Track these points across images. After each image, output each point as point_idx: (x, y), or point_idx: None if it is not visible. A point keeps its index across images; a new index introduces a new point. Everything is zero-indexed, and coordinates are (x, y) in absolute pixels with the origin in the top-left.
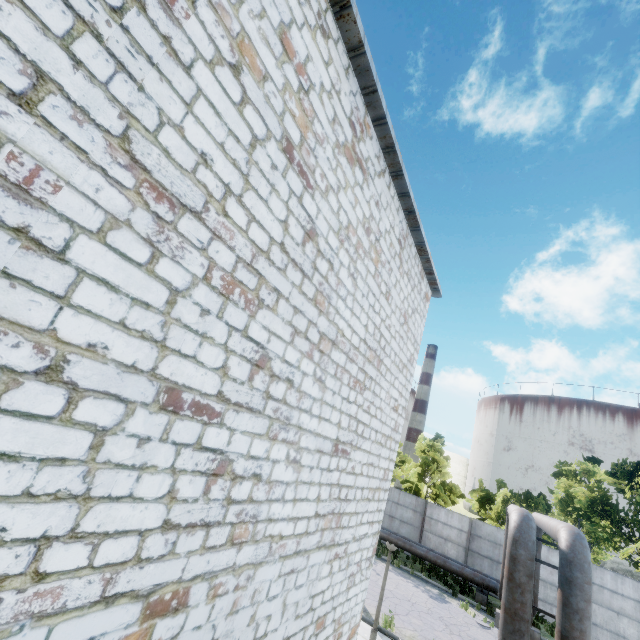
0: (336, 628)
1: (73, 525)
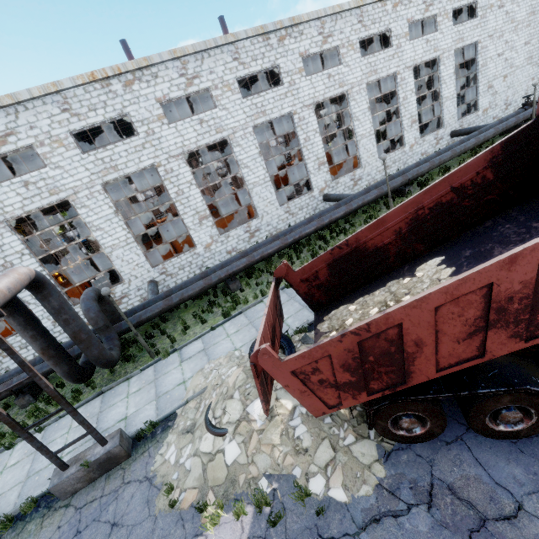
0: (538, 80)
1: (496, 71)
